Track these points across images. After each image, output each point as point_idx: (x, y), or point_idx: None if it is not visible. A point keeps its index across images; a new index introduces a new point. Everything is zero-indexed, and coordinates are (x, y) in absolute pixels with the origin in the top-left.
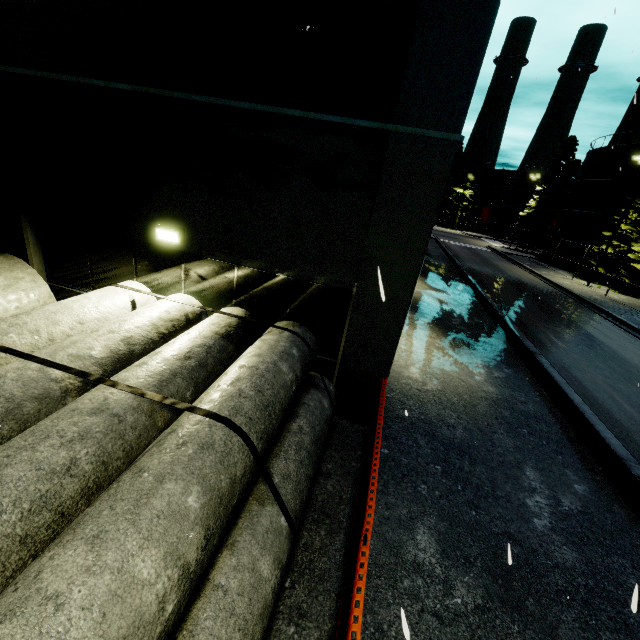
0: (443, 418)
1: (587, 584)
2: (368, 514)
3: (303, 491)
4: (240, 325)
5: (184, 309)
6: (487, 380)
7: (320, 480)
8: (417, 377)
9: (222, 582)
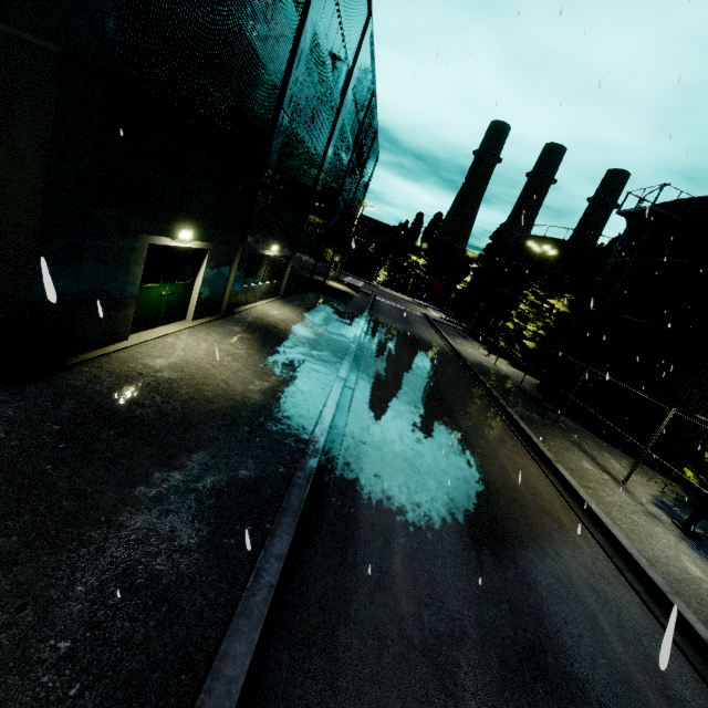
0: (137, 397)
1: (127, 538)
2: None
3: None
4: None
5: None
6: (263, 390)
7: None
8: (157, 366)
9: None
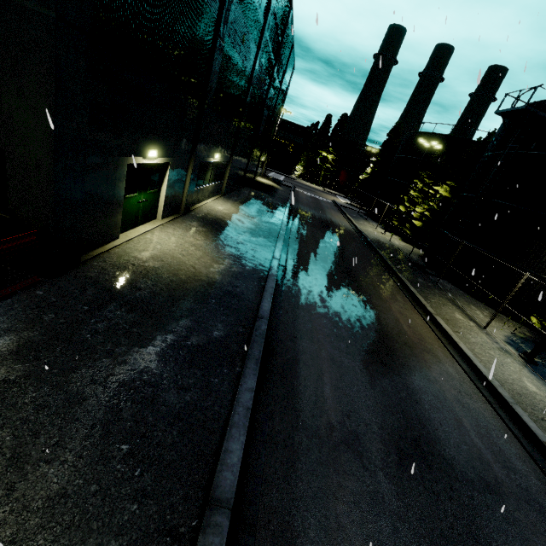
0: (134, 283)
1: (148, 380)
2: None
3: None
4: None
5: None
6: (220, 271)
7: None
8: (143, 258)
9: None
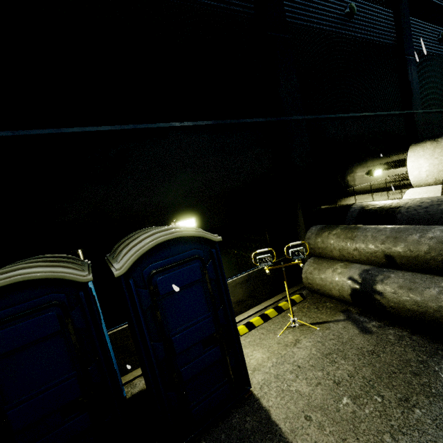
0: None
1: None
2: None
3: None
4: None
5: None
6: None
7: None
8: None
9: None
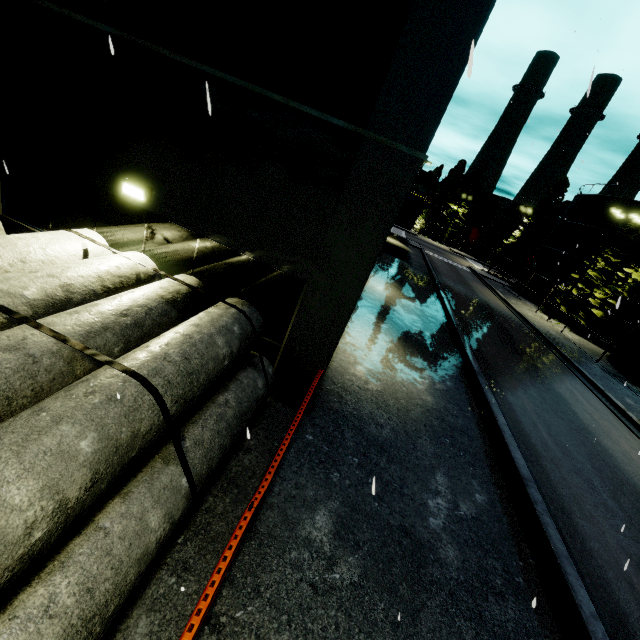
0: (374, 417)
1: (459, 579)
2: (276, 490)
3: (214, 459)
4: (190, 294)
5: (137, 268)
6: (428, 390)
7: (239, 453)
8: (361, 375)
9: (106, 525)
